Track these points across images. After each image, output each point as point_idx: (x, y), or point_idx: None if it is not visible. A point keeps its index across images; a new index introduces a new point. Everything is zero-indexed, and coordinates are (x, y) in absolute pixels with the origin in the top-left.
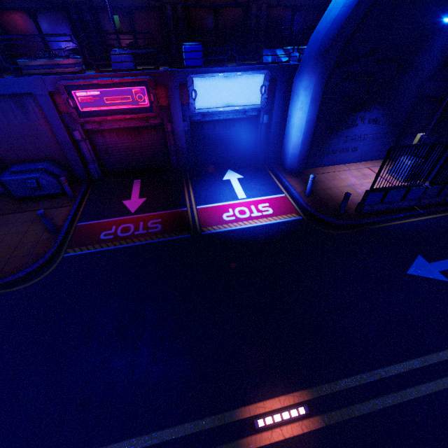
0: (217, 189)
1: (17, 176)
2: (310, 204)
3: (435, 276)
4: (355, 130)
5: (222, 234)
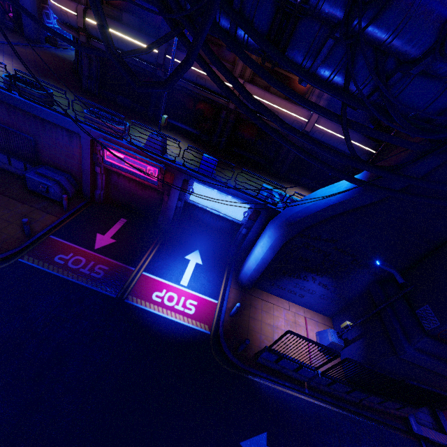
0: (172, 264)
1: (37, 178)
2: (225, 325)
3: None
4: (306, 283)
5: (139, 310)
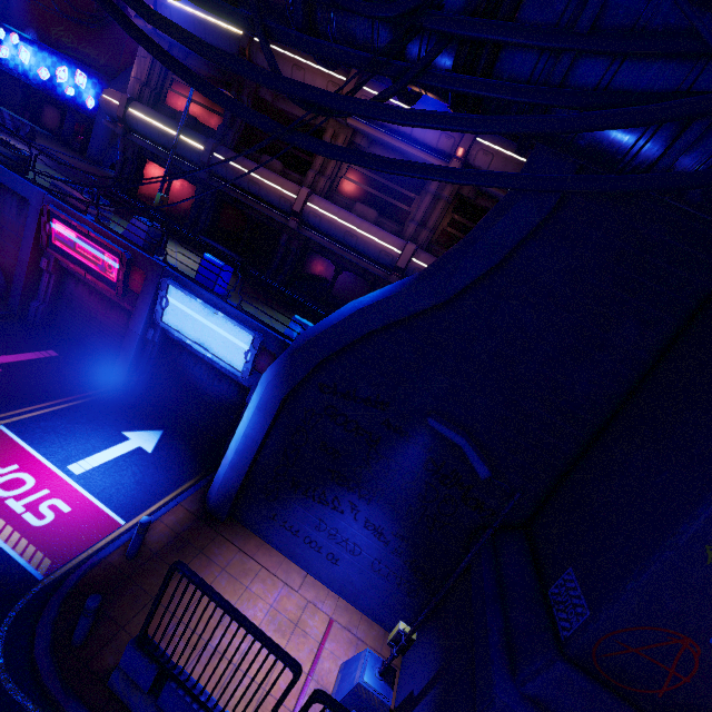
0: (83, 433)
1: None
2: (95, 571)
3: None
4: (339, 520)
5: None
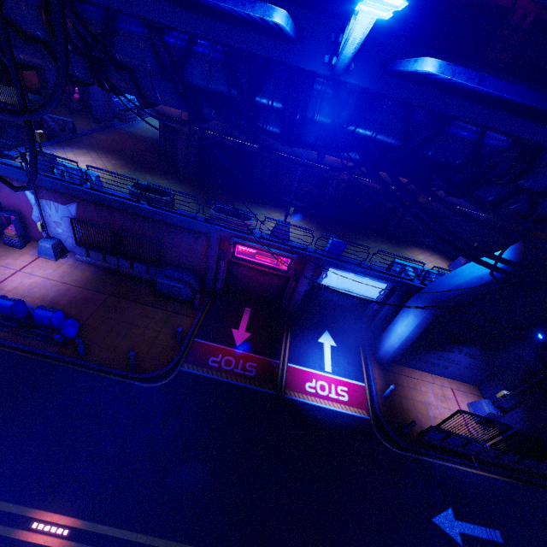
0: (310, 350)
1: (168, 282)
2: (381, 408)
3: (453, 535)
4: (451, 355)
5: (300, 404)
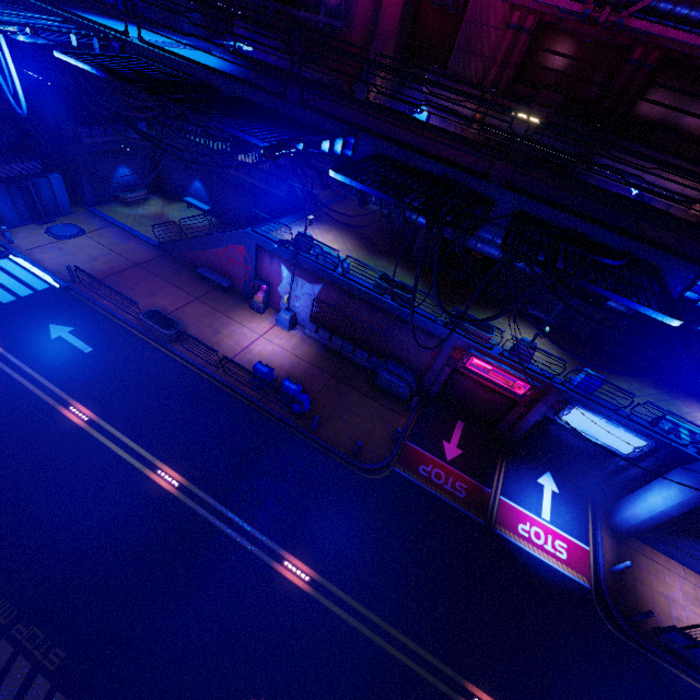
0: (526, 489)
1: (390, 377)
2: (608, 583)
3: None
4: None
5: (510, 544)
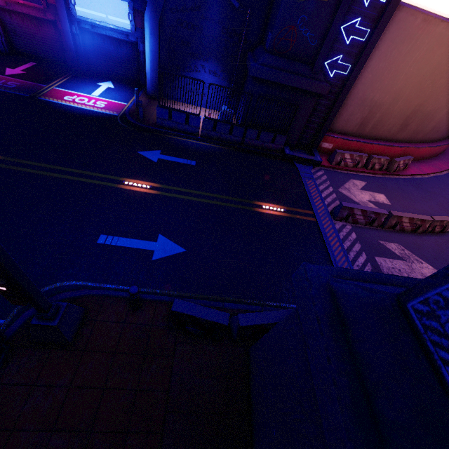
0: (84, 86)
1: None
2: (131, 110)
3: (152, 158)
4: (200, 76)
5: (51, 102)
